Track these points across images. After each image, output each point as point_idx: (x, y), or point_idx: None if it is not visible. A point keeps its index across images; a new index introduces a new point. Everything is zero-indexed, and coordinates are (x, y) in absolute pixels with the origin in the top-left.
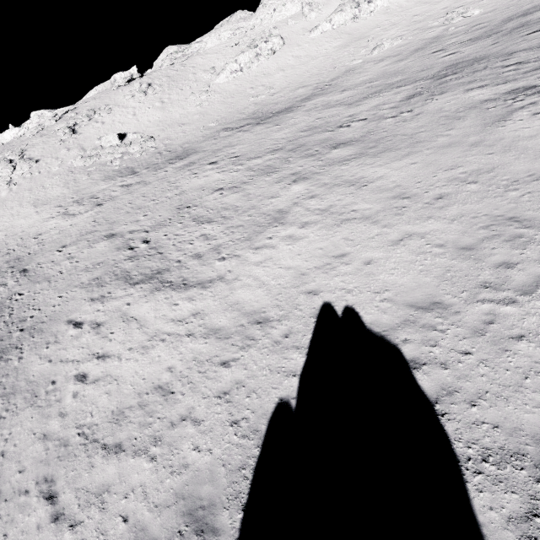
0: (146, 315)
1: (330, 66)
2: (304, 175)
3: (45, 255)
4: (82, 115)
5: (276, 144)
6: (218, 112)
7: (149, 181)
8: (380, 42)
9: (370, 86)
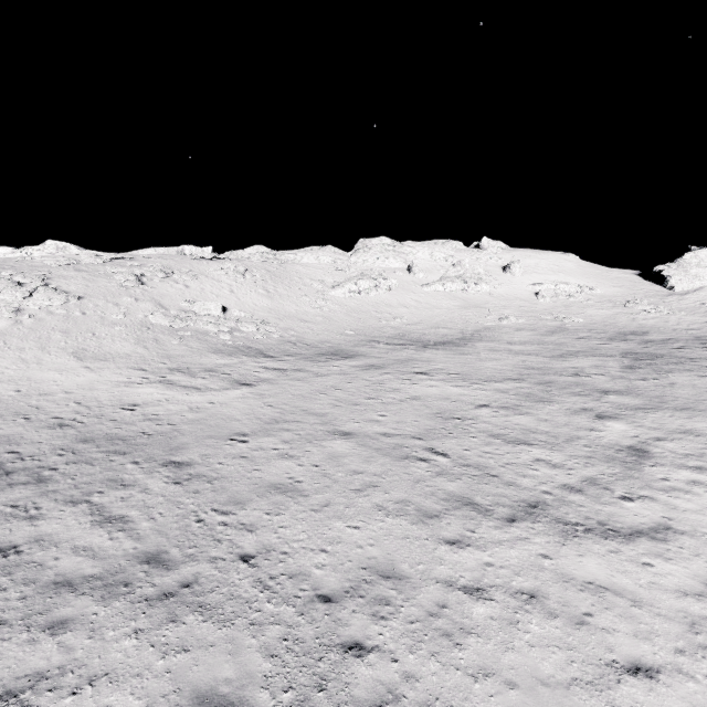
0: (616, 581)
1: (461, 319)
2: (603, 413)
3: (205, 442)
4: (153, 268)
5: (503, 373)
6: (346, 322)
7: (321, 372)
8: (503, 315)
9: (546, 347)
